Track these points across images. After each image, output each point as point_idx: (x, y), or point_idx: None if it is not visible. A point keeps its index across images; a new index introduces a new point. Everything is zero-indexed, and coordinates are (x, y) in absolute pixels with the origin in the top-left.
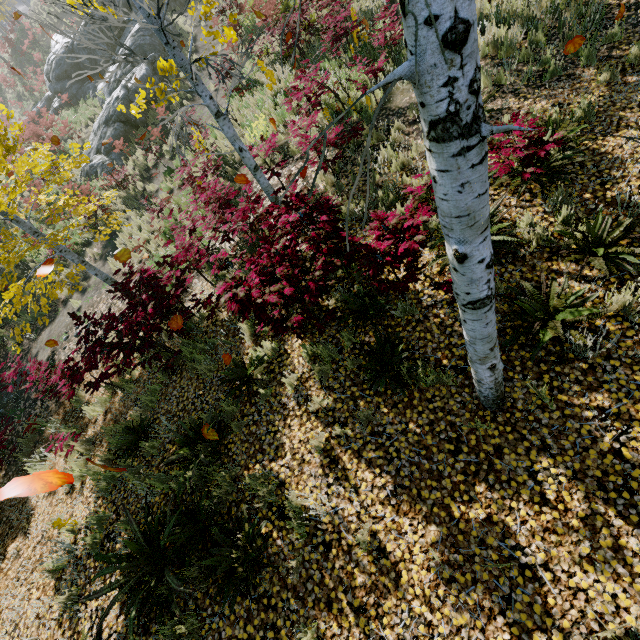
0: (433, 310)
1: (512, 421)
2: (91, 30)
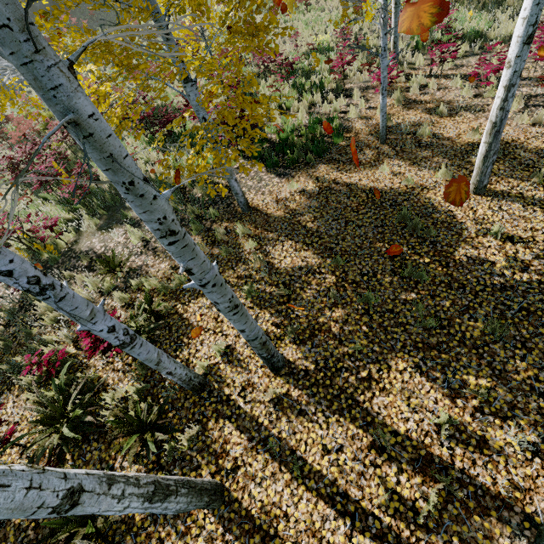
0: None
1: None
2: None
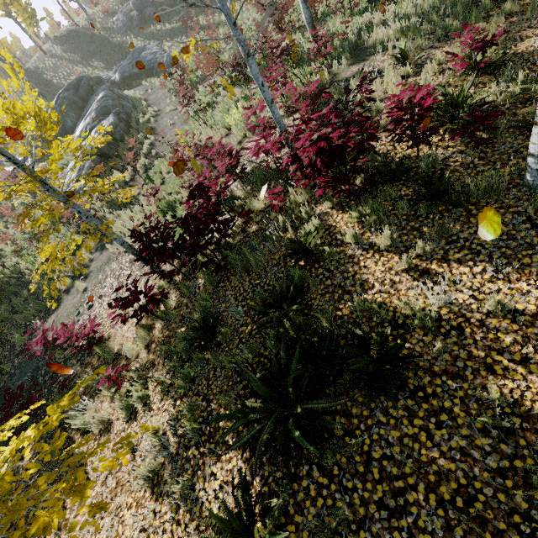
0: (449, 160)
1: None
2: (61, 104)
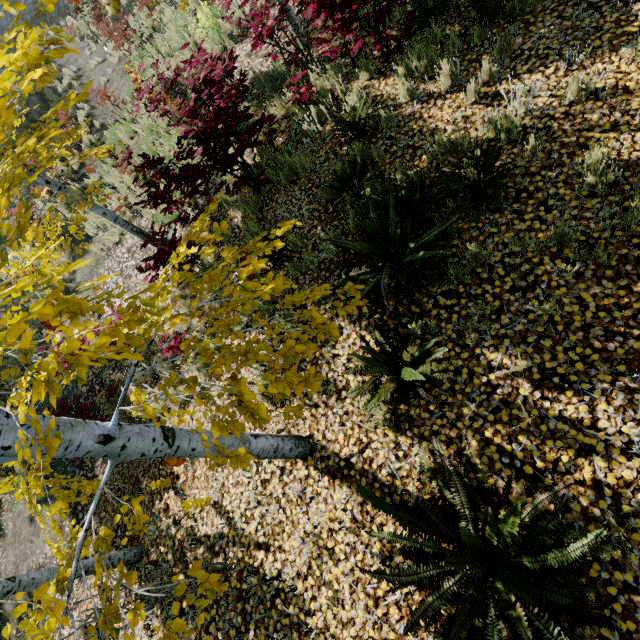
0: None
1: None
2: None
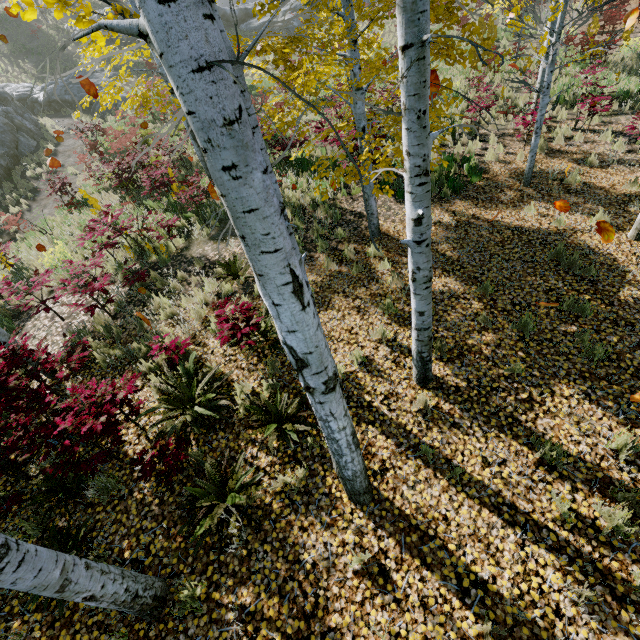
0: (141, 483)
1: (163, 634)
2: None
